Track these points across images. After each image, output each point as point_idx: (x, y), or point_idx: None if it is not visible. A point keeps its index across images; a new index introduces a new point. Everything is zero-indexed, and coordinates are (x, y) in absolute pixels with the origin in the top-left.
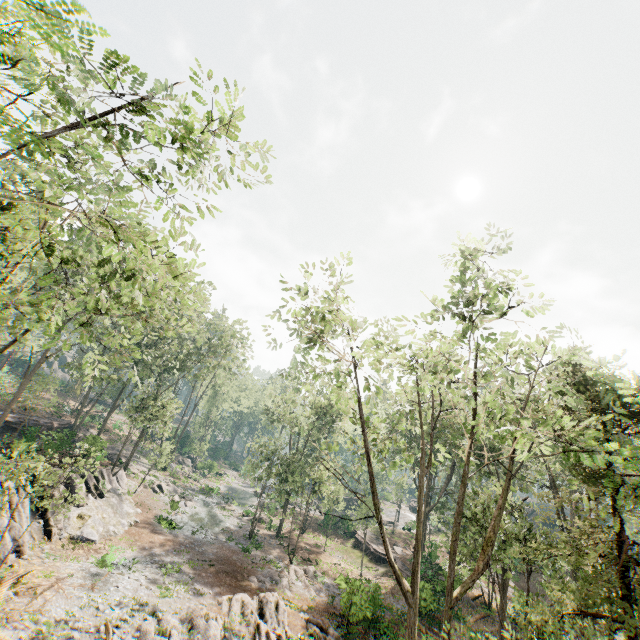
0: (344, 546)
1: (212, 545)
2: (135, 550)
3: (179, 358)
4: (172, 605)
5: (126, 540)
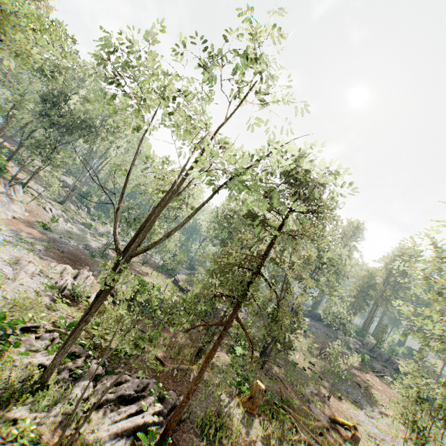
0: (165, 279)
1: (71, 247)
2: (8, 228)
3: (76, 121)
4: (12, 253)
5: (5, 222)
